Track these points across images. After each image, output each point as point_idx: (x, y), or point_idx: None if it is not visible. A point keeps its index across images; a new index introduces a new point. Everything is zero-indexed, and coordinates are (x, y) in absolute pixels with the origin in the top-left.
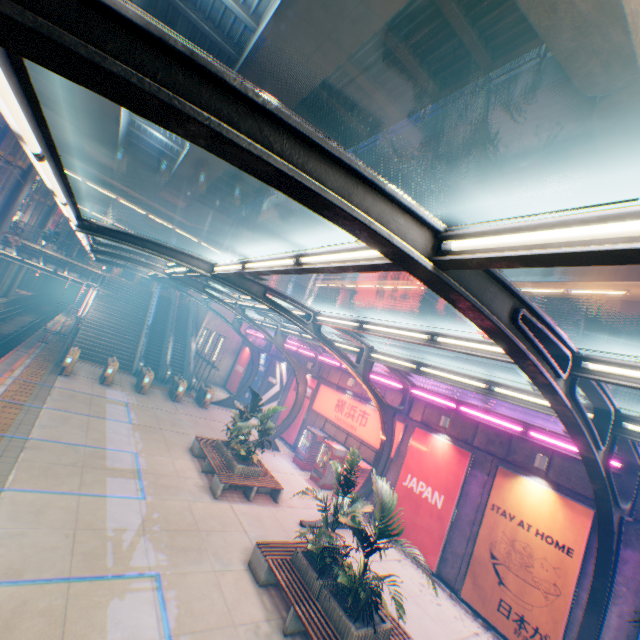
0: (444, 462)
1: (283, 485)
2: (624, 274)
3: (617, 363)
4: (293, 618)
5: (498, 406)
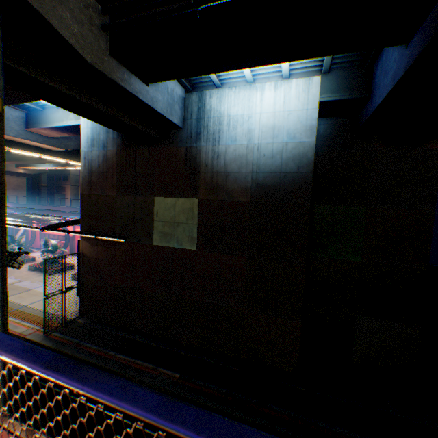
0: None
1: (38, 258)
2: None
3: (69, 212)
4: (43, 269)
5: None
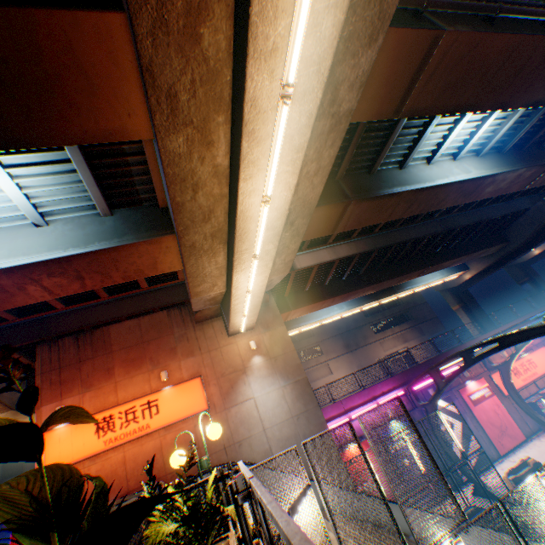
0: None
1: None
2: (460, 268)
3: None
4: None
5: None
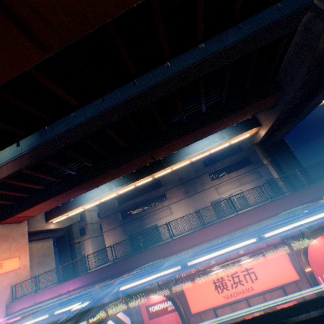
0: None
1: None
2: (250, 127)
3: None
4: None
5: (314, 195)
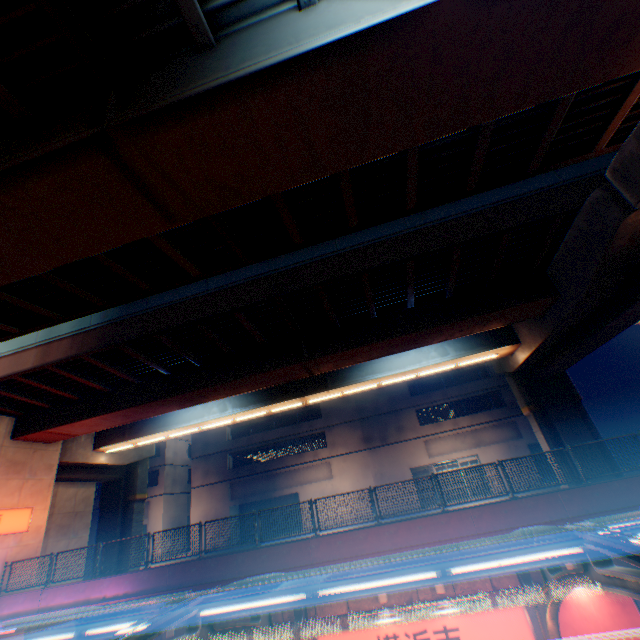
0: (608, 618)
1: None
2: (498, 341)
3: None
4: None
5: (596, 505)
